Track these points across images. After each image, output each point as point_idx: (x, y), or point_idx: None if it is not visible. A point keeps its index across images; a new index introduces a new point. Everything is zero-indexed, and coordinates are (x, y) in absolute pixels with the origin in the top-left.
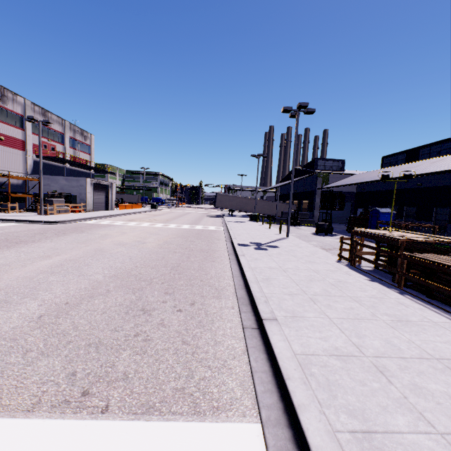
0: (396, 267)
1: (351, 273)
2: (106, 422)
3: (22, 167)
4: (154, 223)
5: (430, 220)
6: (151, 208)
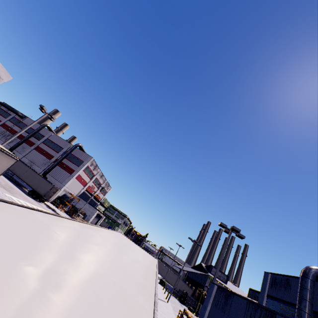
0: None
1: None
2: None
3: (78, 192)
4: None
5: None
6: None
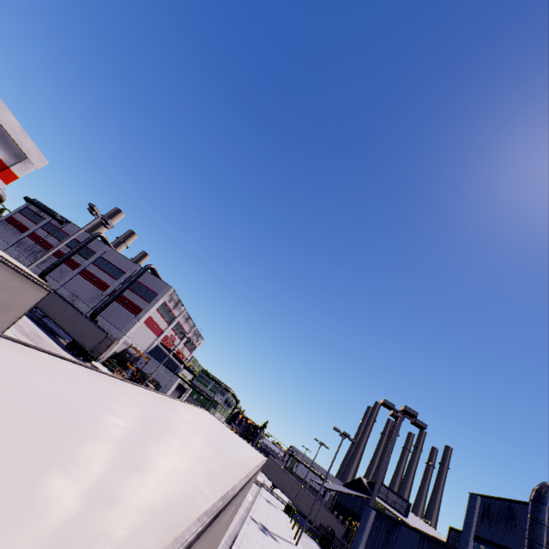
0: None
1: None
2: None
3: (148, 346)
4: None
5: None
6: None
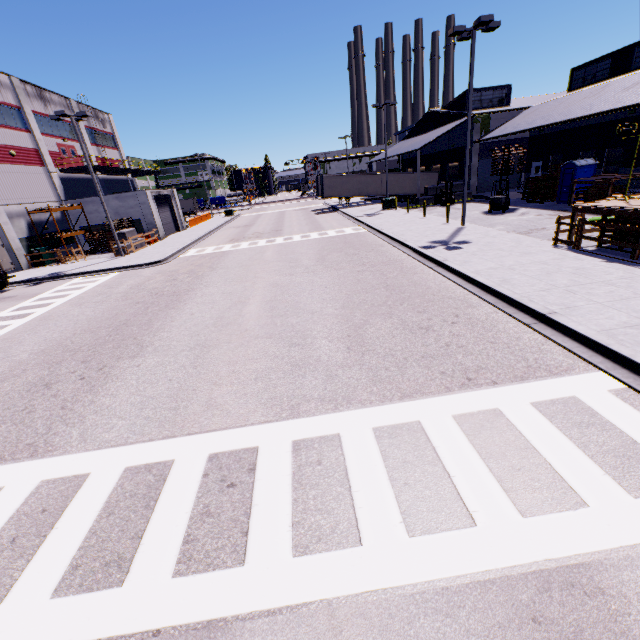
0: (637, 243)
1: (581, 257)
2: (504, 387)
3: (52, 192)
4: (268, 238)
5: None
6: (225, 217)
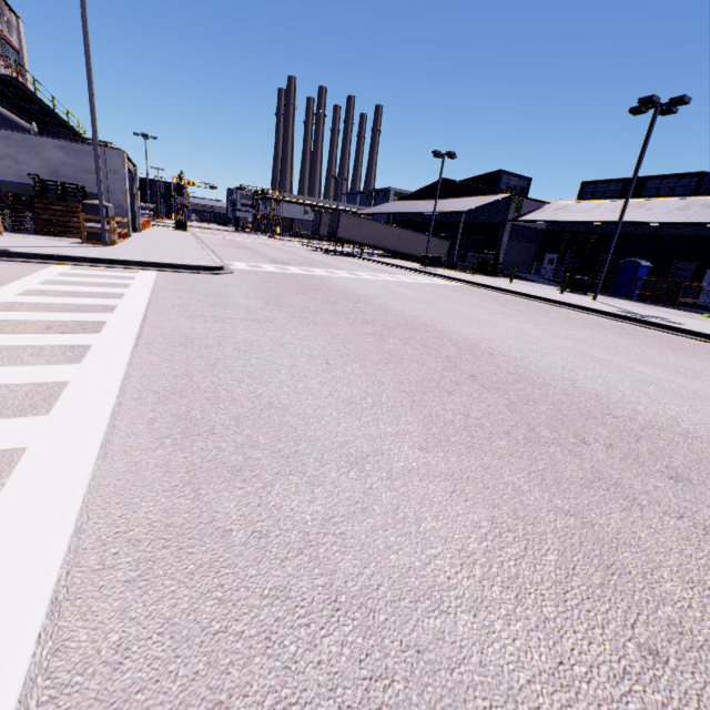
0: None
1: None
2: None
3: None
4: (337, 269)
5: (667, 276)
6: (176, 230)
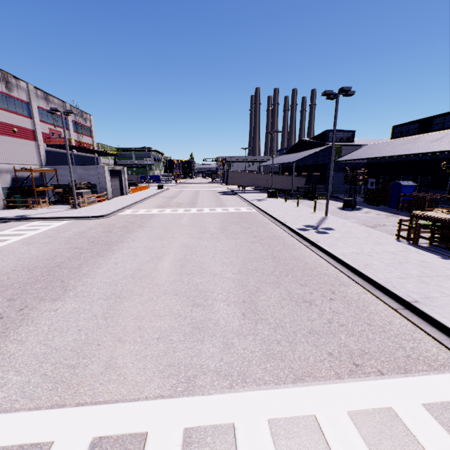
0: None
1: (420, 252)
2: (392, 380)
3: (37, 158)
4: (186, 208)
5: (445, 189)
6: (158, 189)
